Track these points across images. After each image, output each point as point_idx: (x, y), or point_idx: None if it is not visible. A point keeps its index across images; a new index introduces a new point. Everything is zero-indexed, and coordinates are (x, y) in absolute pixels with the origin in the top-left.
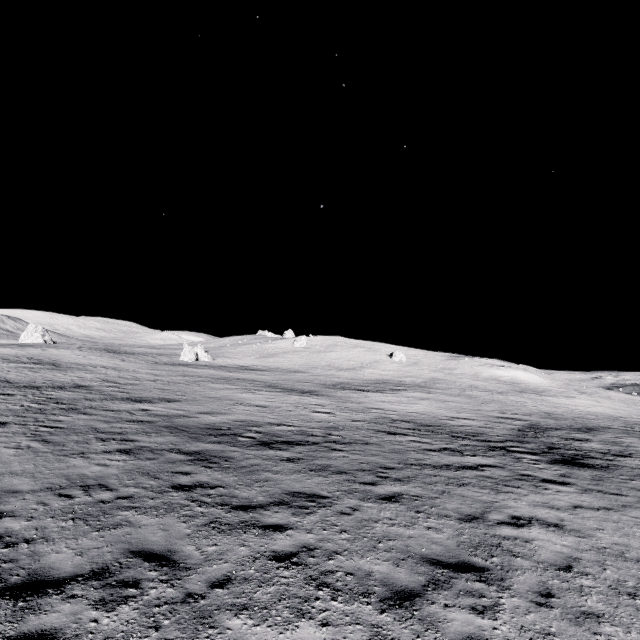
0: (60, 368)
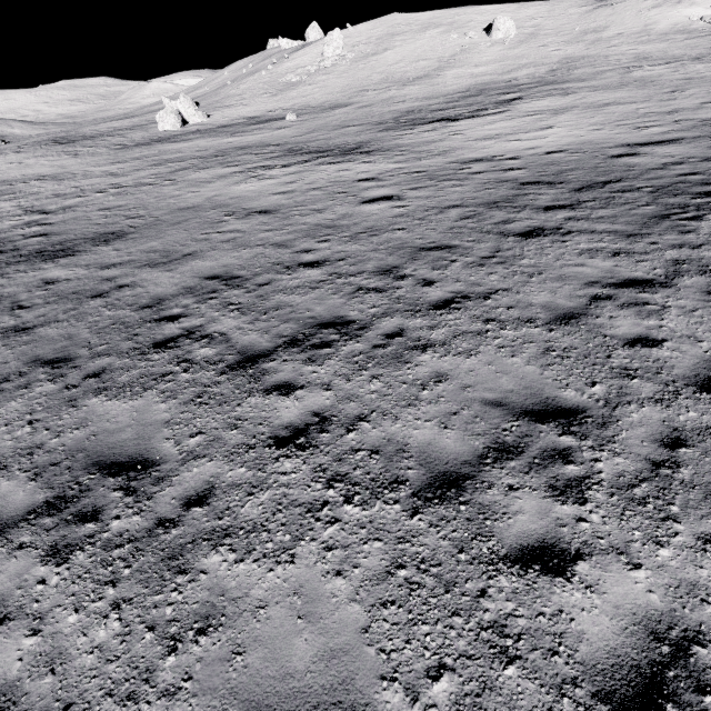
0: None
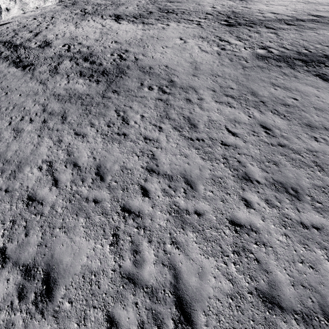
0: None
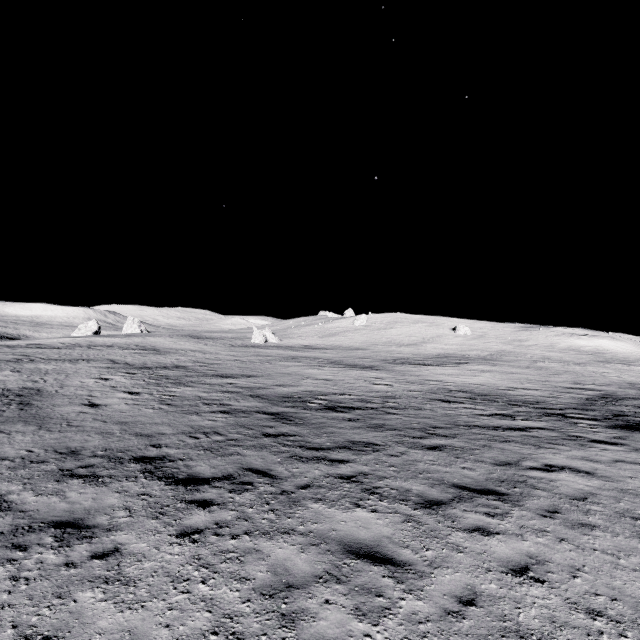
0: (160, 353)
